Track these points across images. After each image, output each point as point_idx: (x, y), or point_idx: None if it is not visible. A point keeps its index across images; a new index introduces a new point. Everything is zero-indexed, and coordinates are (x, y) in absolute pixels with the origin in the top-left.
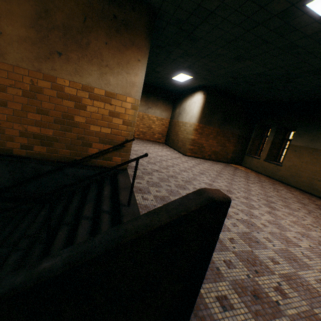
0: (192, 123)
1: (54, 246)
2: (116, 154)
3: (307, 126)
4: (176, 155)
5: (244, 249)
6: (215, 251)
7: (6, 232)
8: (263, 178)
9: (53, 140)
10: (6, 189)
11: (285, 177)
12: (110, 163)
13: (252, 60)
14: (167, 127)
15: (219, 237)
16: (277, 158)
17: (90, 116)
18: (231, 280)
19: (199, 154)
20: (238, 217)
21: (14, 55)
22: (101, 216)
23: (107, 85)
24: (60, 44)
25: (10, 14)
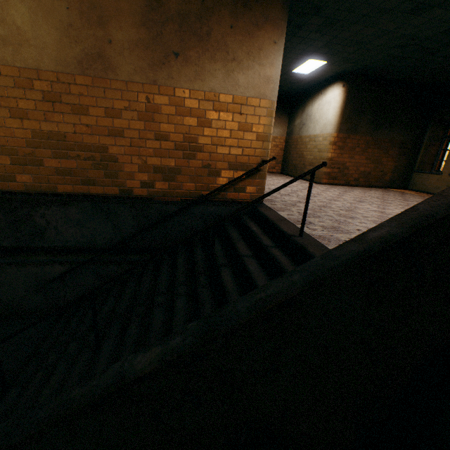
0: (327, 134)
1: (227, 286)
2: (250, 182)
3: None
4: (306, 184)
5: None
6: None
7: (147, 285)
8: None
9: (175, 172)
10: (130, 238)
11: None
12: (242, 195)
13: (443, 6)
14: (283, 148)
15: None
16: None
17: (215, 134)
18: None
19: (341, 179)
20: None
21: (126, 68)
22: (270, 251)
23: (235, 87)
24: (176, 41)
25: (118, 13)
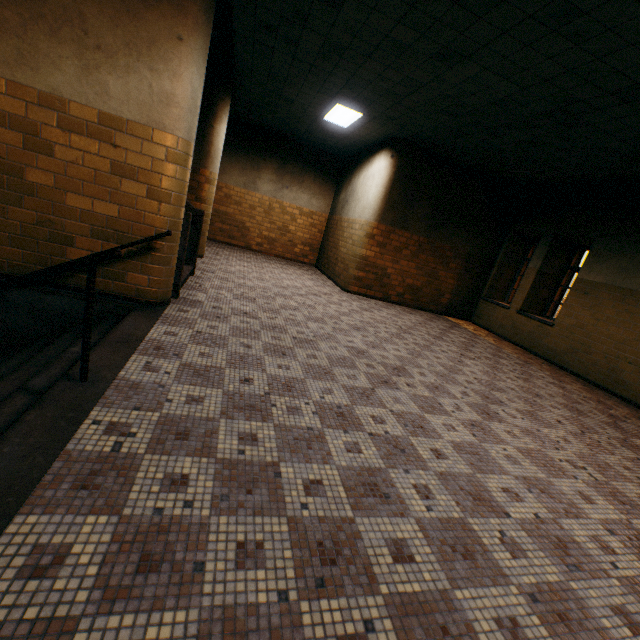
0: (364, 221)
1: None
2: (136, 266)
3: (617, 237)
4: (324, 288)
5: (332, 513)
6: (239, 512)
7: None
8: (509, 350)
9: None
10: None
11: (558, 352)
12: (121, 286)
13: (477, 60)
14: (323, 231)
15: (282, 477)
16: (547, 309)
17: (64, 170)
18: (215, 606)
19: (378, 290)
20: (379, 431)
21: None
22: (5, 401)
23: (103, 97)
24: None
25: None
